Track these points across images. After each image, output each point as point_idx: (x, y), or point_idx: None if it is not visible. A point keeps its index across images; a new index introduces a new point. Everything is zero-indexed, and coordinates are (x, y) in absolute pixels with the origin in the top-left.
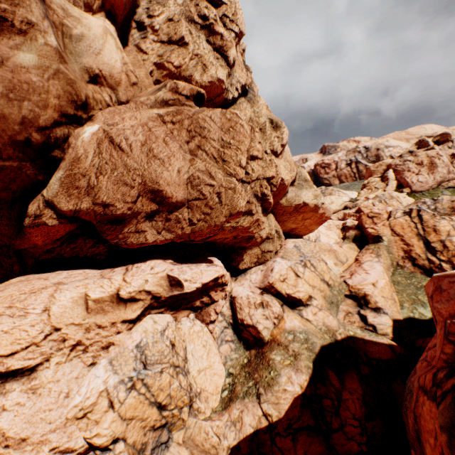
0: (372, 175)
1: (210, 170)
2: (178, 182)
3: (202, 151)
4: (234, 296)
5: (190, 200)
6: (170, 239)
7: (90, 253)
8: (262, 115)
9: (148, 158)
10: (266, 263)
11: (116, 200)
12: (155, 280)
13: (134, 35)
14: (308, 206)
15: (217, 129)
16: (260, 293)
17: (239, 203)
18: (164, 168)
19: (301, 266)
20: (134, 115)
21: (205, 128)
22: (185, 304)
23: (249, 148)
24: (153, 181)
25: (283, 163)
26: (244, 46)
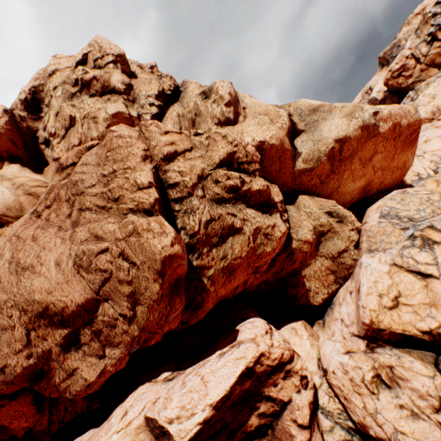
0: None
1: (95, 230)
2: (63, 279)
3: (85, 211)
4: (324, 368)
5: (98, 290)
6: (125, 355)
7: (82, 407)
8: (191, 99)
9: (16, 277)
10: (353, 272)
11: (5, 356)
12: (127, 440)
13: (48, 154)
14: (351, 139)
15: (93, 168)
16: (367, 349)
17: (153, 247)
18: (35, 275)
19: (417, 251)
20: (4, 235)
21: (78, 181)
22: (227, 439)
23: (151, 152)
24: (31, 302)
25: (252, 123)
26: (154, 64)
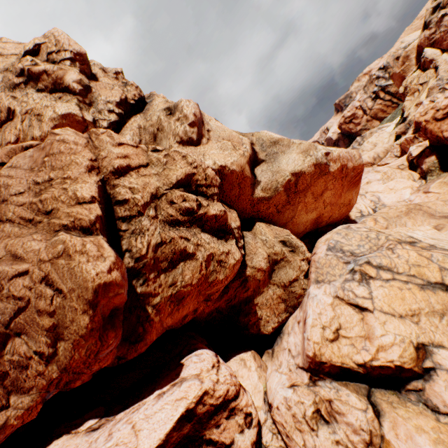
0: (404, 77)
1: (14, 248)
2: None
3: (5, 222)
4: (269, 402)
5: (8, 322)
6: (38, 403)
7: None
8: (155, 113)
9: None
10: (302, 302)
11: None
12: None
13: None
14: (305, 174)
15: (25, 173)
16: (310, 382)
17: (86, 273)
18: None
19: (356, 285)
20: None
21: (1, 186)
22: None
23: (100, 163)
24: None
25: (215, 146)
26: (120, 70)
